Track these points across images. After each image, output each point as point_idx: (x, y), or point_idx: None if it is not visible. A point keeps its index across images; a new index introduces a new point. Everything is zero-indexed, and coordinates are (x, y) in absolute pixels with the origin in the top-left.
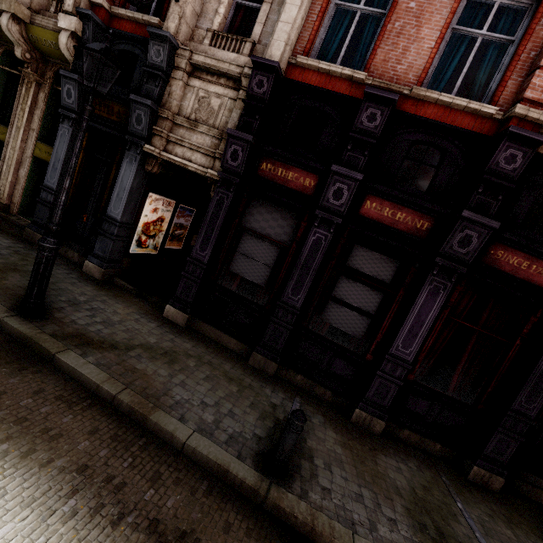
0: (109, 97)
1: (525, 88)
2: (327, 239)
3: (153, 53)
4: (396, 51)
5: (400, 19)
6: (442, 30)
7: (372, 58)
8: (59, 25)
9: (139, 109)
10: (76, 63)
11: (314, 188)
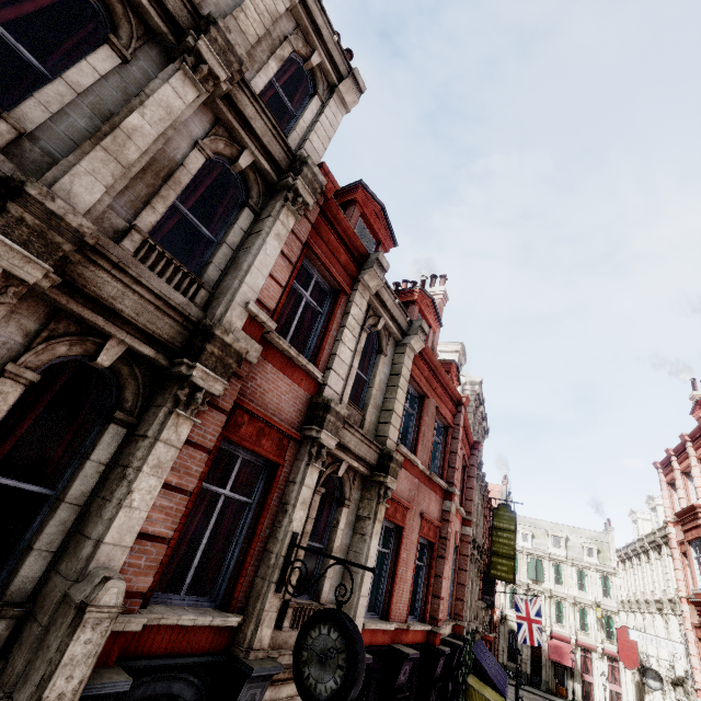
0: None
1: (437, 610)
2: None
3: None
4: (400, 592)
5: (401, 567)
6: (413, 572)
7: (392, 602)
8: None
9: None
10: None
11: None
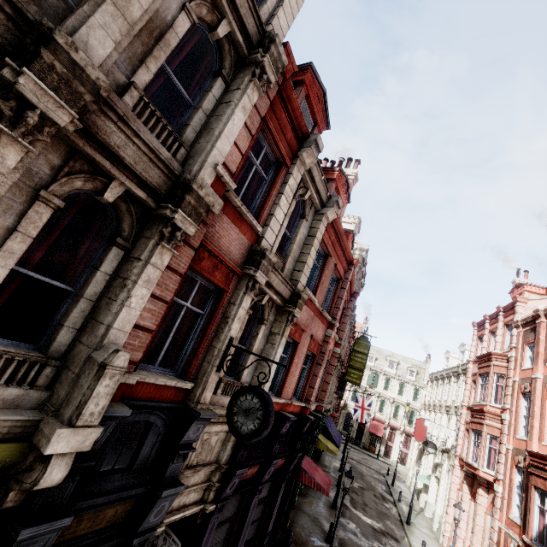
0: (108, 505)
1: (311, 395)
2: (258, 498)
3: (193, 432)
4: (290, 382)
5: (293, 367)
6: (300, 371)
7: (284, 387)
8: (51, 452)
9: (167, 500)
10: (51, 489)
11: (256, 471)
